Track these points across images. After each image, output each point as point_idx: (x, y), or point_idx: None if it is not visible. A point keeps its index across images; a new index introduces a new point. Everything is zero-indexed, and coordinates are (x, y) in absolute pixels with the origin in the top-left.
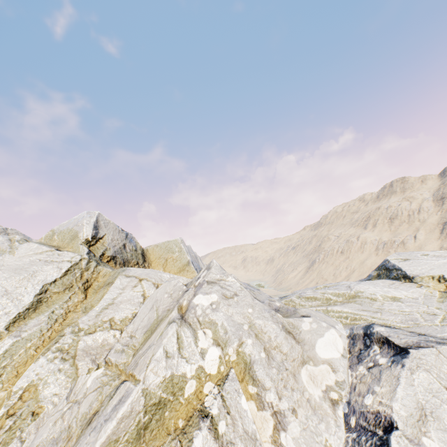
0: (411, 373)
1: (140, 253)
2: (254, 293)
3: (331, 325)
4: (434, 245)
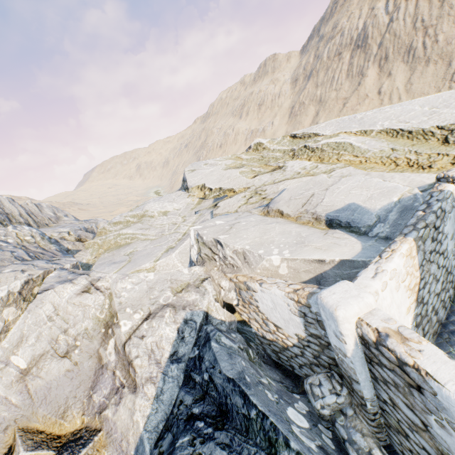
0: (29, 313)
1: None
2: None
3: None
4: (283, 130)
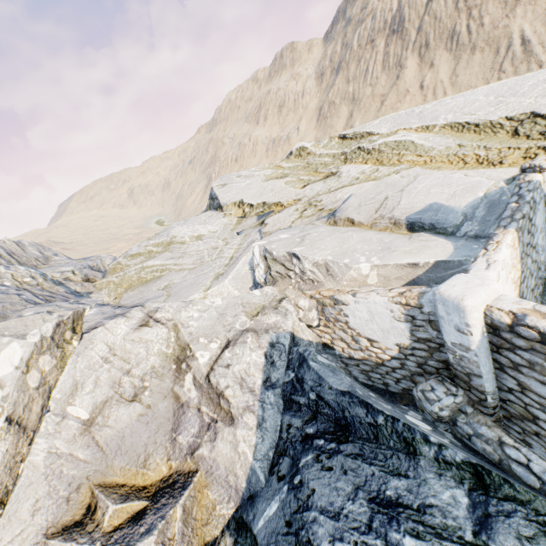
0: (78, 357)
1: None
2: None
3: (21, 336)
4: (312, 137)
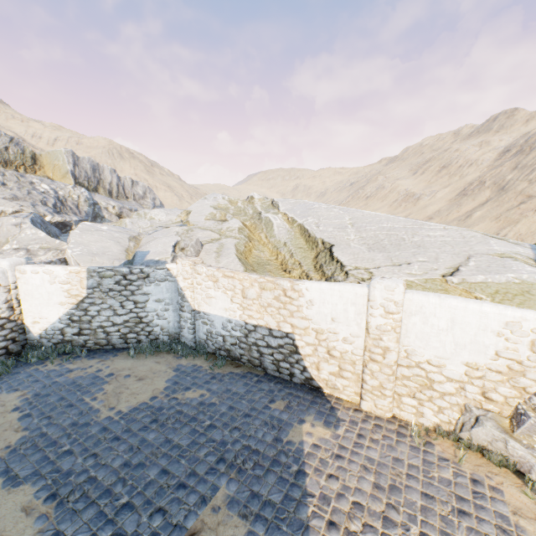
0: None
1: (30, 156)
2: (5, 191)
3: None
4: (438, 207)
